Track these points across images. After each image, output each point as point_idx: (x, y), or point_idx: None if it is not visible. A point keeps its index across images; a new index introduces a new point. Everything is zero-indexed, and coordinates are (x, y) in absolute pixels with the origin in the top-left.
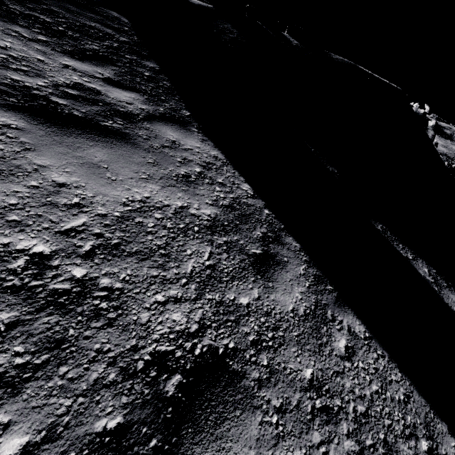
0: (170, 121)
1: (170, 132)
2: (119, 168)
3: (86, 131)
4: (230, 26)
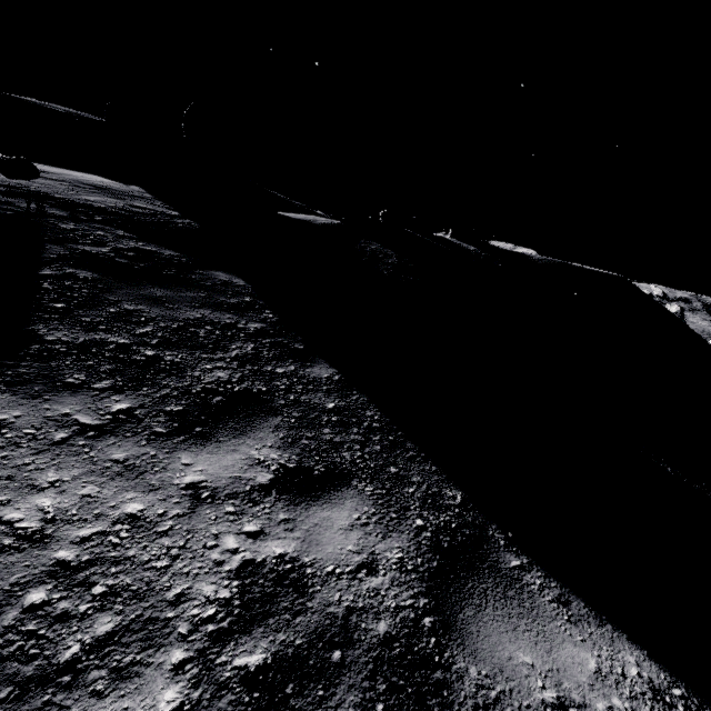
0: (469, 572)
1: (515, 646)
2: None
3: None
4: (379, 246)
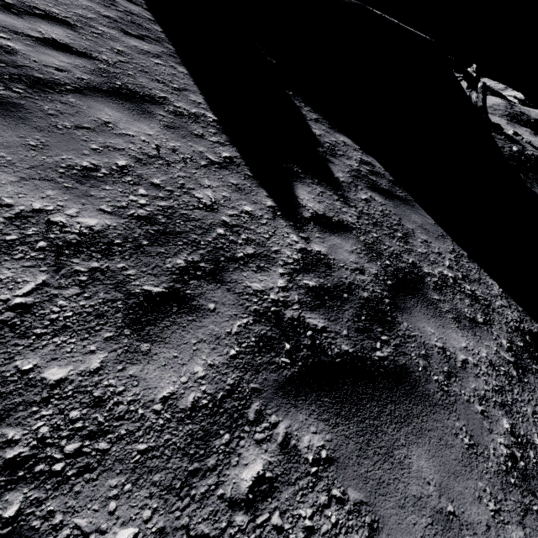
0: None
1: None
2: None
3: None
4: None
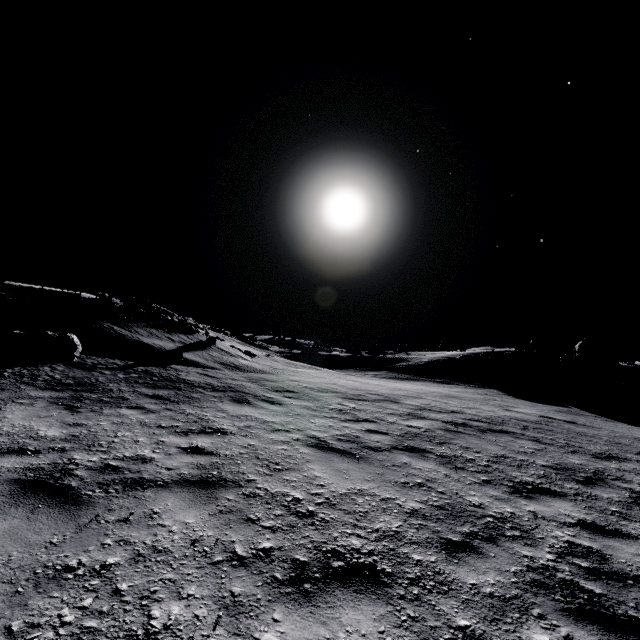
0: None
1: None
2: None
3: None
4: None
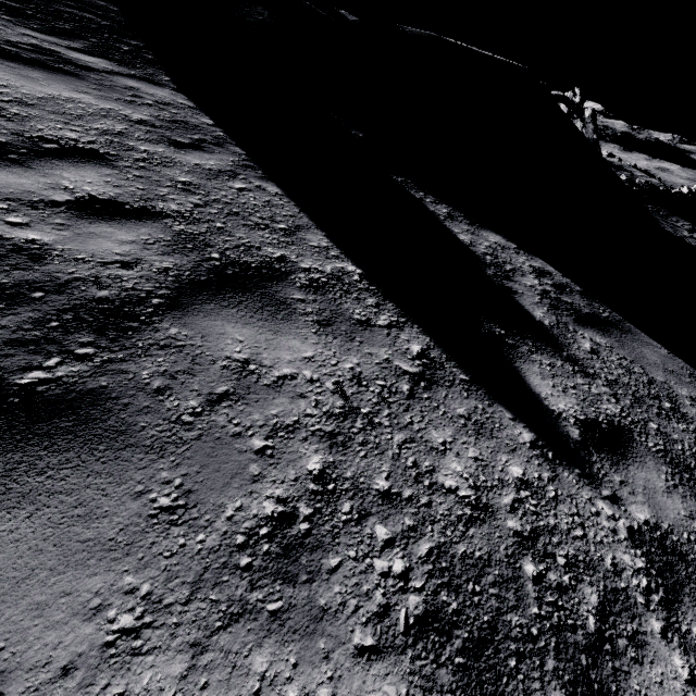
0: (139, 79)
1: (133, 83)
2: (55, 83)
3: (30, 65)
4: (261, 9)
